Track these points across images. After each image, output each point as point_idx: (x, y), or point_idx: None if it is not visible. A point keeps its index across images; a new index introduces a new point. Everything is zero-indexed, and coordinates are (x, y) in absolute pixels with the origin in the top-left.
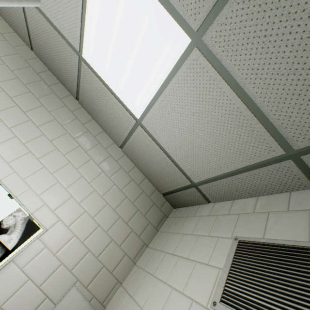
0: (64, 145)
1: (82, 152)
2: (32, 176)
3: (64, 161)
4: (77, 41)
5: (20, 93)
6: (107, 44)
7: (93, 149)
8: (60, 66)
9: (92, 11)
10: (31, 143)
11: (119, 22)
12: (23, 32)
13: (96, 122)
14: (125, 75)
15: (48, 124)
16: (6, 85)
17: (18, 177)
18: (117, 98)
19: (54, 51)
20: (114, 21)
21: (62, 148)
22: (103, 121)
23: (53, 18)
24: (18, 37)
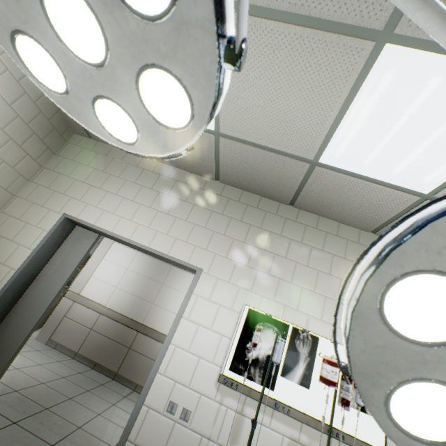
0: (321, 263)
1: (341, 261)
2: (324, 312)
3: (335, 280)
4: (313, 151)
5: (245, 232)
6: (378, 138)
7: (348, 251)
8: (268, 181)
9: (355, 117)
10: (295, 278)
11: (412, 111)
12: (205, 169)
13: (324, 217)
14: (409, 158)
15: (290, 249)
16: (230, 231)
17: (315, 320)
18: (380, 184)
19: (261, 171)
20: (400, 114)
21: (322, 268)
22: (342, 213)
23: (271, 142)
24: (196, 175)
